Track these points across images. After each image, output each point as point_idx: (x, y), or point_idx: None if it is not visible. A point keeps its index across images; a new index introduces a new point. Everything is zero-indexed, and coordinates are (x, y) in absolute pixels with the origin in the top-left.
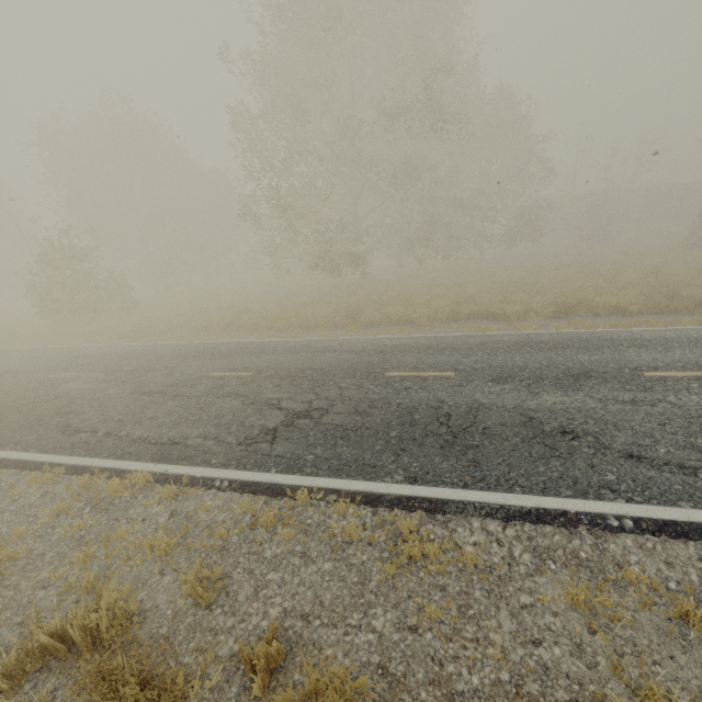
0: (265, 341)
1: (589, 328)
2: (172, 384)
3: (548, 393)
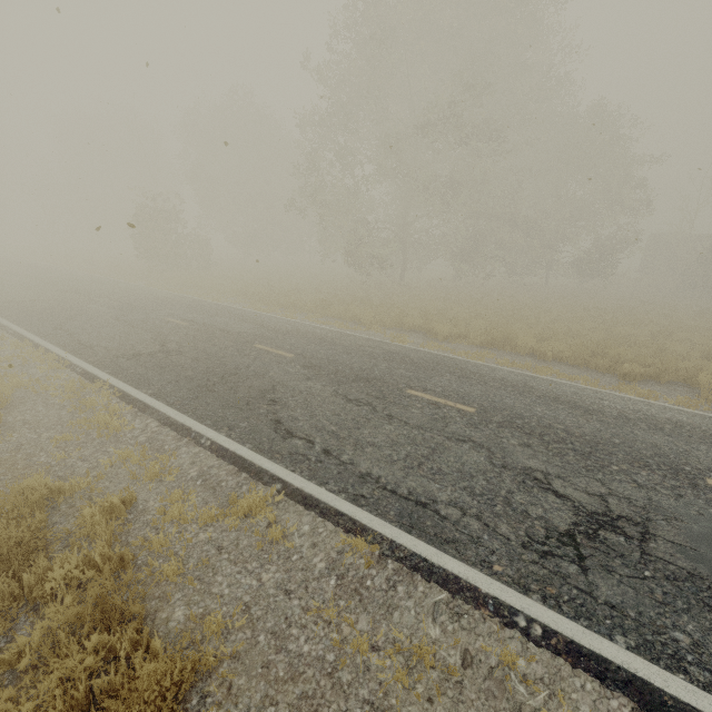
0: (240, 309)
1: (474, 359)
2: (139, 318)
3: (317, 381)
